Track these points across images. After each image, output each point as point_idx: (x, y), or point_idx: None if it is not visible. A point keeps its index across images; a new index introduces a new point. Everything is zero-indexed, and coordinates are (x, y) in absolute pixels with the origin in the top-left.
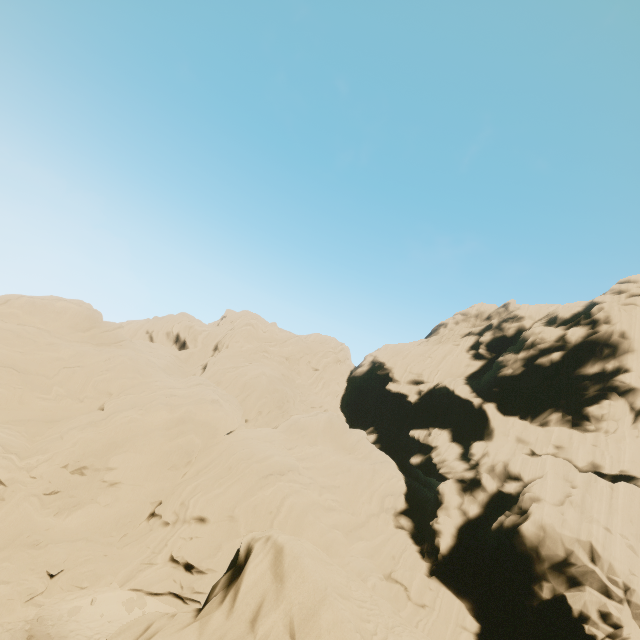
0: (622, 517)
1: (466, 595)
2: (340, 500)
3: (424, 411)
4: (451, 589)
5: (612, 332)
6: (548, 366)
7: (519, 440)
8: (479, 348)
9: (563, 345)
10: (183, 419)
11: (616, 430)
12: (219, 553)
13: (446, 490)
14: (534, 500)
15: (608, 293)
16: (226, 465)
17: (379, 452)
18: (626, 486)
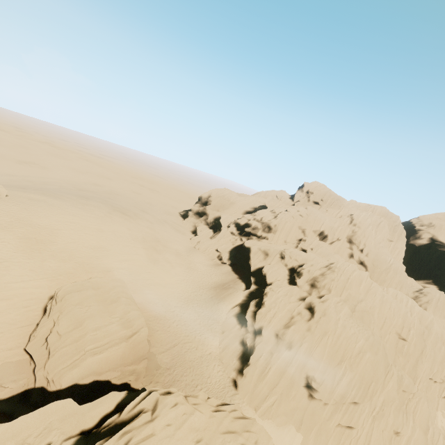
0: None
1: None
2: None
3: None
4: None
5: None
6: None
7: None
8: None
9: None
10: (437, 339)
11: None
12: None
13: None
14: None
15: None
16: None
17: None
18: None
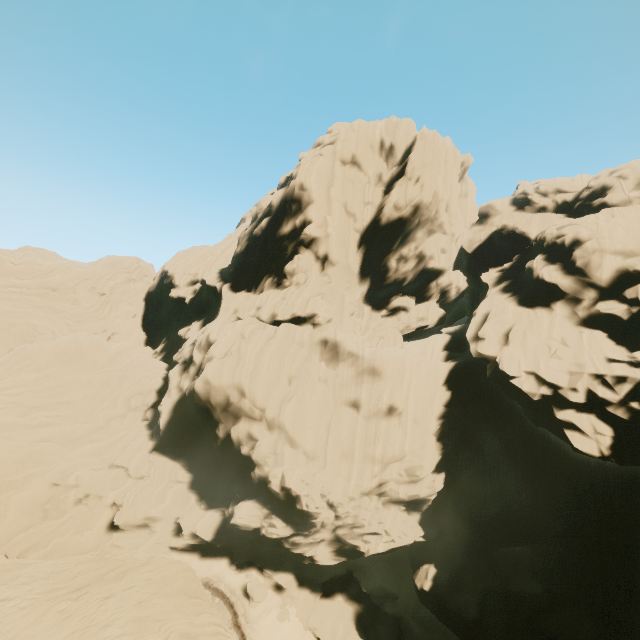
0: (272, 353)
1: (181, 456)
2: (65, 414)
3: (195, 309)
4: (169, 456)
5: (295, 186)
6: (261, 235)
7: (235, 311)
8: None
9: (270, 210)
10: None
11: (307, 281)
12: None
13: (171, 375)
14: (209, 360)
15: (311, 149)
16: None
17: (145, 359)
18: (285, 326)
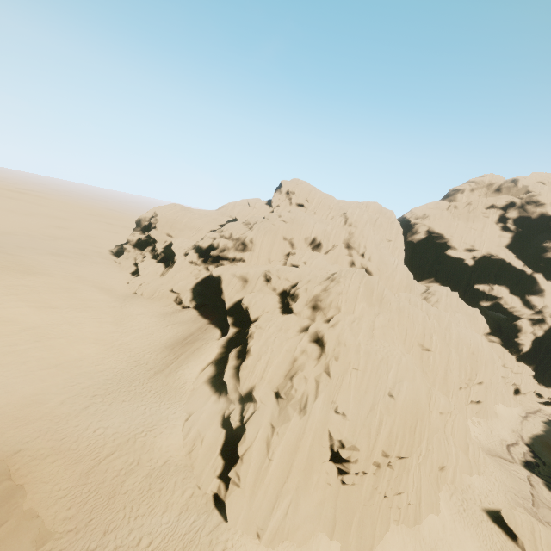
0: None
1: (531, 365)
2: None
3: (480, 271)
4: (526, 364)
5: None
6: None
7: None
8: (506, 222)
9: None
10: (458, 339)
11: None
12: (487, 392)
13: (524, 325)
14: None
15: None
16: (470, 352)
17: (463, 302)
18: None
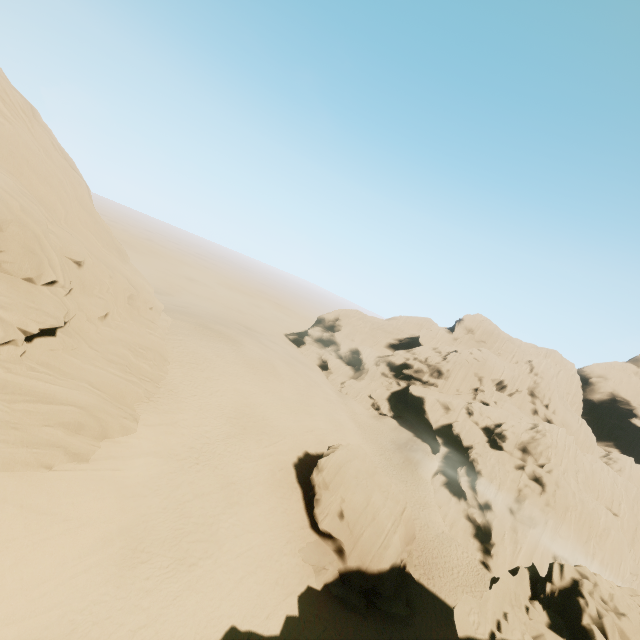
0: None
1: None
2: None
3: None
4: None
5: None
6: None
7: None
8: None
9: None
10: None
11: None
12: None
13: None
14: None
15: None
16: None
17: None
18: None
